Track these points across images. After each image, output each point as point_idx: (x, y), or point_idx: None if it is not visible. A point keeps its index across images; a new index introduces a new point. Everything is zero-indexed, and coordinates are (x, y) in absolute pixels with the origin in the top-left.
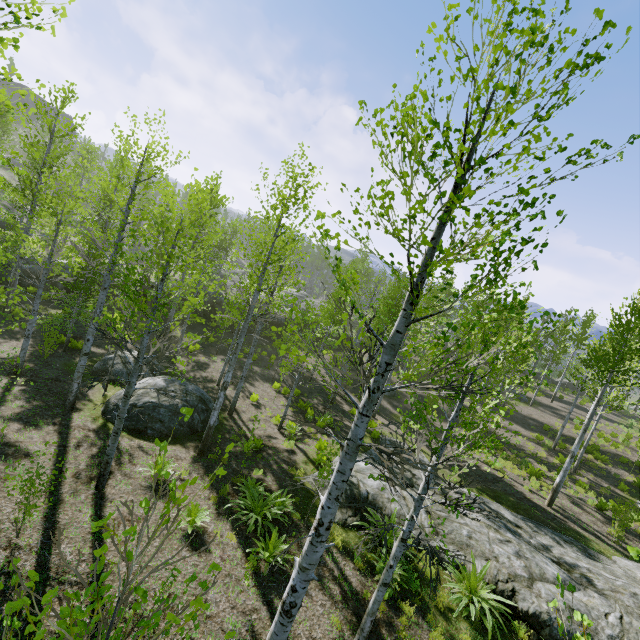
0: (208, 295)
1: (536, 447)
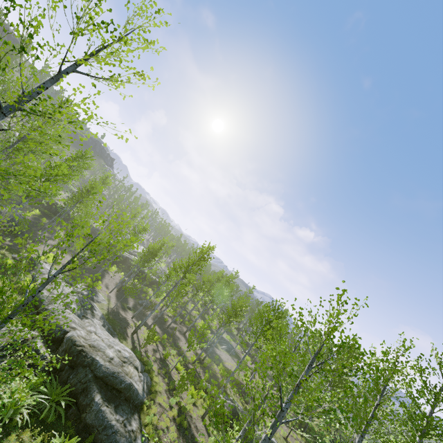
0: (92, 228)
1: (192, 354)
